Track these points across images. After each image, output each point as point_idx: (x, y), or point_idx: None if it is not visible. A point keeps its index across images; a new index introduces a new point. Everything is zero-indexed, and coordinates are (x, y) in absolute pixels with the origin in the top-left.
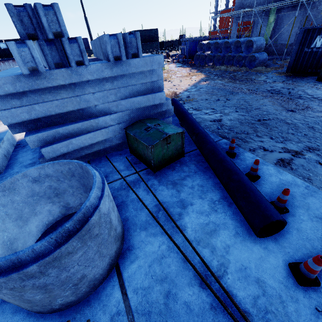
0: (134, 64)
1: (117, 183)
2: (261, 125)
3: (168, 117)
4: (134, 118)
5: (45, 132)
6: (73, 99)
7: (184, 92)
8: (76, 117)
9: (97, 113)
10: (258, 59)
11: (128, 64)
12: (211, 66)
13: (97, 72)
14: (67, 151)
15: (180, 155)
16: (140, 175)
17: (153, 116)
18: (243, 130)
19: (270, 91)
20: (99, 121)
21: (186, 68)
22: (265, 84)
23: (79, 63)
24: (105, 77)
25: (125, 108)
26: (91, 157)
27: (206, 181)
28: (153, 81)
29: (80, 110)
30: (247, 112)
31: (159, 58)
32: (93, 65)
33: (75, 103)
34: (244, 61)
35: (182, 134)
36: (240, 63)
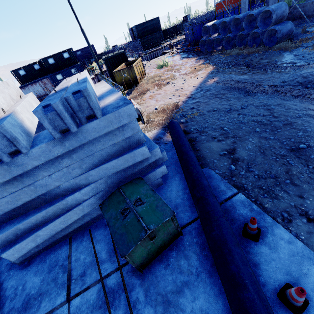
0: (92, 128)
1: (93, 292)
2: (297, 159)
3: (161, 165)
4: (114, 183)
5: (2, 233)
6: (25, 190)
7: (187, 101)
8: (39, 203)
9: (64, 192)
10: (280, 32)
11: (83, 131)
12: (220, 50)
13: (44, 154)
14: (36, 244)
15: (176, 236)
16: (122, 278)
17: (140, 170)
18: (268, 170)
19: (304, 84)
20: (68, 201)
21: (191, 58)
22: (295, 71)
23: (15, 152)
24: (57, 155)
25: (97, 177)
26: (72, 233)
27: (214, 303)
28: (127, 136)
29: (40, 195)
30: (272, 131)
31: (128, 109)
32: (34, 148)
33: (30, 192)
34: (262, 38)
35: (172, 217)
36: (257, 40)
